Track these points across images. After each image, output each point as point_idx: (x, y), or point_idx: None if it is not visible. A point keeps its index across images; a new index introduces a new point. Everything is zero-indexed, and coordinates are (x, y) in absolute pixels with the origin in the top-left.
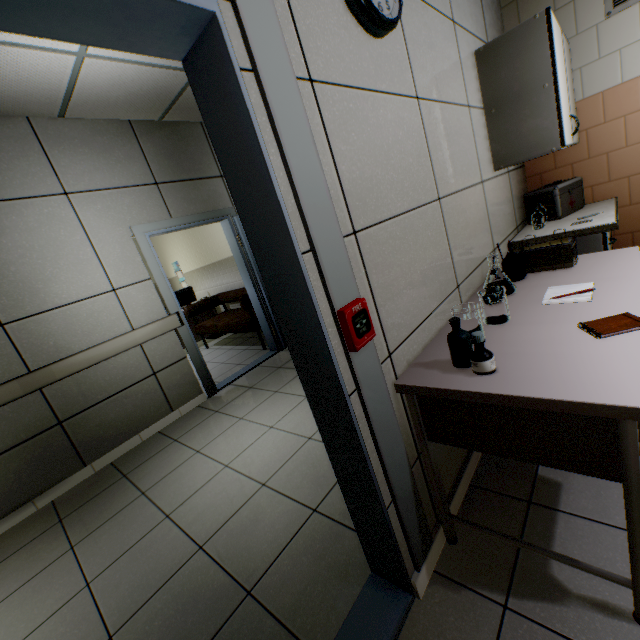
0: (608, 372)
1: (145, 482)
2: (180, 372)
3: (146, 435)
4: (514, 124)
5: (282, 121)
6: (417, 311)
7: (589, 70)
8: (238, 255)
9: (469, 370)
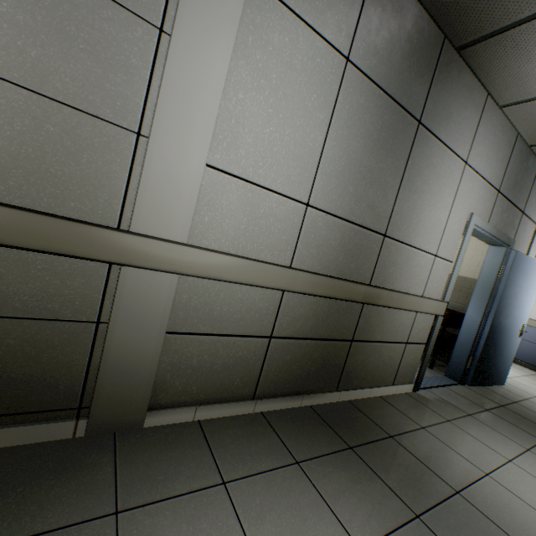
0: None
1: (440, 472)
2: (415, 353)
3: (372, 393)
4: None
5: None
6: None
7: None
8: (487, 281)
9: None
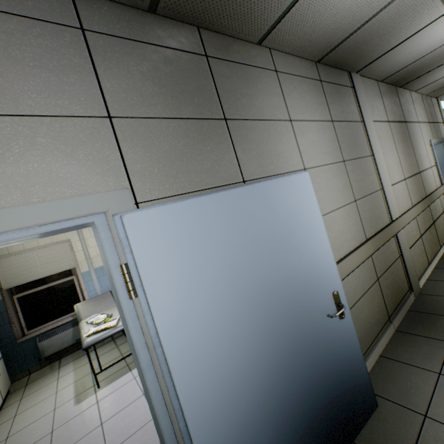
0: None
1: None
2: None
3: None
4: None
5: None
6: None
7: None
8: (443, 163)
9: None
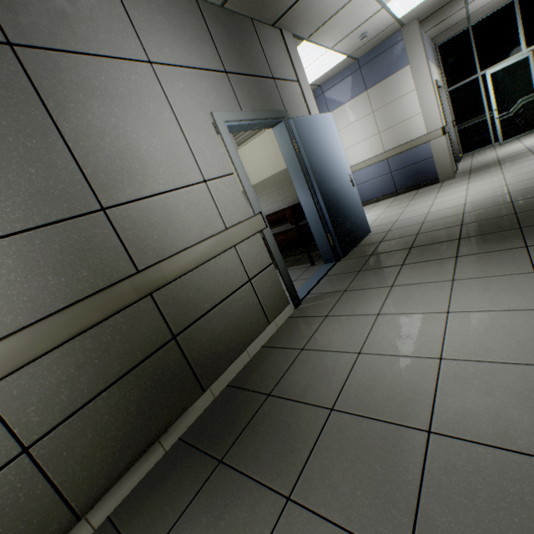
0: None
1: (316, 397)
2: (269, 280)
3: (252, 351)
4: None
5: None
6: None
7: None
8: (293, 162)
9: None
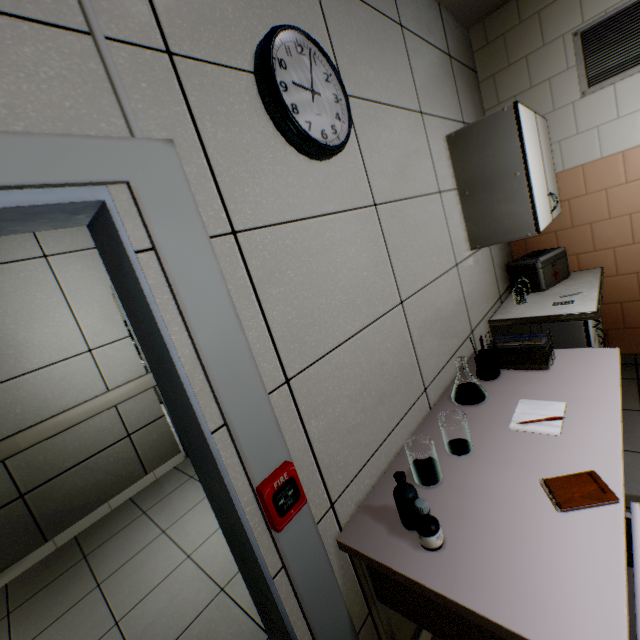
0: (562, 583)
1: (103, 569)
2: (157, 431)
3: (116, 502)
4: (488, 207)
5: (188, 295)
6: (371, 438)
7: (568, 144)
8: None
9: (416, 535)
